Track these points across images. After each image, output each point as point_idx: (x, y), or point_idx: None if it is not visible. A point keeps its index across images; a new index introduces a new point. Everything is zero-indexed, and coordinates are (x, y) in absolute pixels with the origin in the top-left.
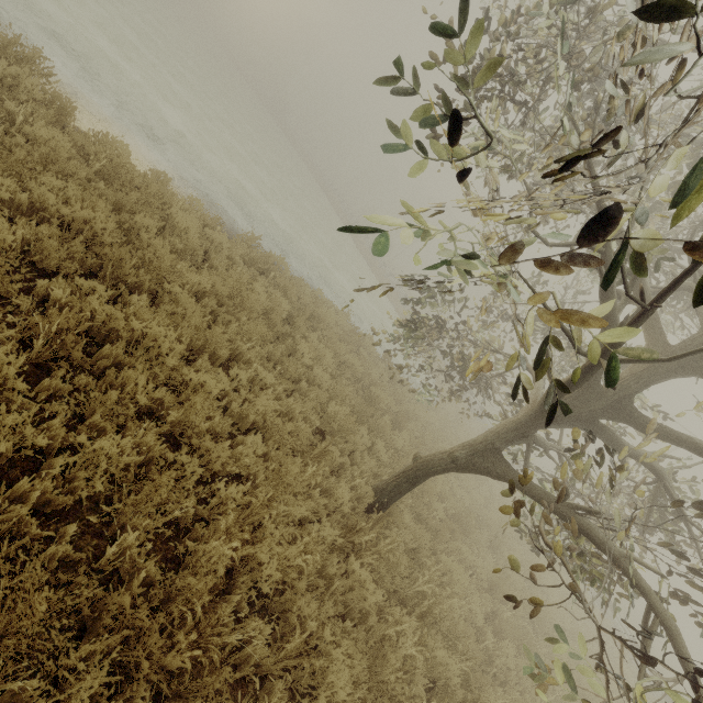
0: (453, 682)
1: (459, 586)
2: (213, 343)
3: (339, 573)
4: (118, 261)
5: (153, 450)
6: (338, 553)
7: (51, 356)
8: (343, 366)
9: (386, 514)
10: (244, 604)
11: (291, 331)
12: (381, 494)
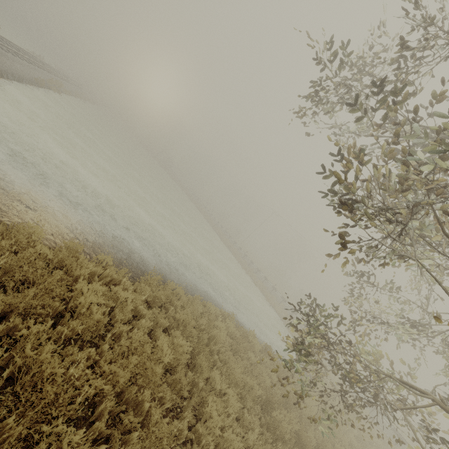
0: None
1: None
2: None
3: None
4: None
5: None
6: None
7: None
8: (243, 392)
9: None
10: None
11: (194, 376)
12: None
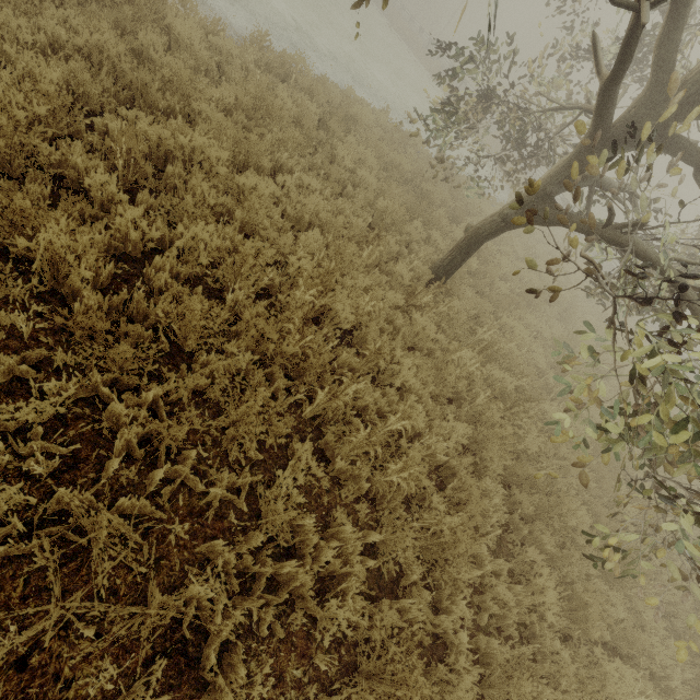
0: (508, 390)
1: (520, 339)
2: (253, 155)
3: (405, 324)
4: (144, 88)
5: (234, 243)
6: (404, 315)
7: (133, 183)
8: (389, 168)
9: (446, 290)
10: (332, 339)
11: (327, 138)
12: (438, 271)
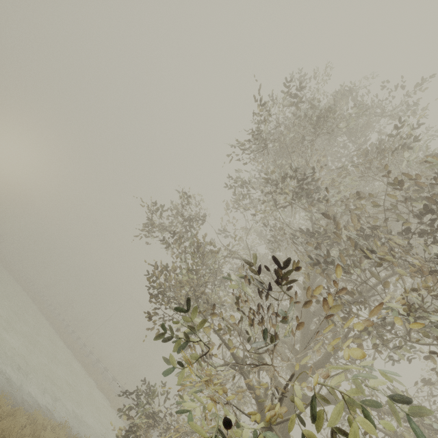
0: None
1: None
2: None
3: None
4: None
5: None
6: None
7: None
8: None
9: None
10: None
11: None
12: None
